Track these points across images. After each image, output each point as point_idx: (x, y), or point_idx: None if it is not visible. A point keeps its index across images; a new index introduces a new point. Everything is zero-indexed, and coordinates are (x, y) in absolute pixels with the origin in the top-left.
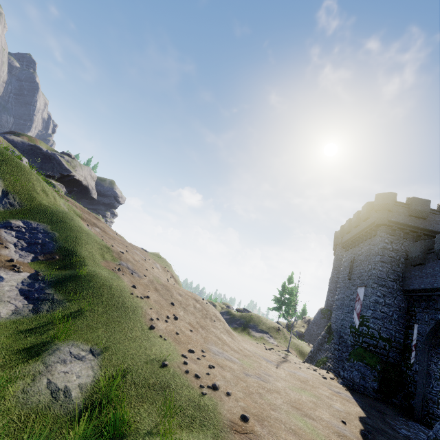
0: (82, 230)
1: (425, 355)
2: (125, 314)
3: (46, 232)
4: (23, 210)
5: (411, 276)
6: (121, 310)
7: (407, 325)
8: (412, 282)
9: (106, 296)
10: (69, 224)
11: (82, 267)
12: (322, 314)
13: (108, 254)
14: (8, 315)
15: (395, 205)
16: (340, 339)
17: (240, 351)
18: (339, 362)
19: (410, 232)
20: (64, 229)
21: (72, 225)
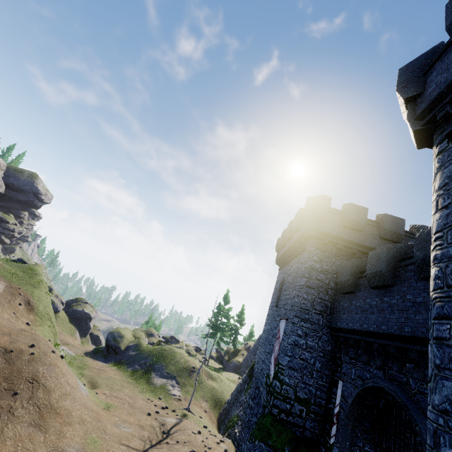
0: None
1: (347, 437)
2: None
3: None
4: None
5: (340, 308)
6: None
7: (331, 379)
8: (340, 317)
9: None
10: None
11: None
12: None
13: None
14: None
15: (328, 212)
16: (256, 390)
17: None
18: (246, 430)
19: (344, 247)
20: None
21: None
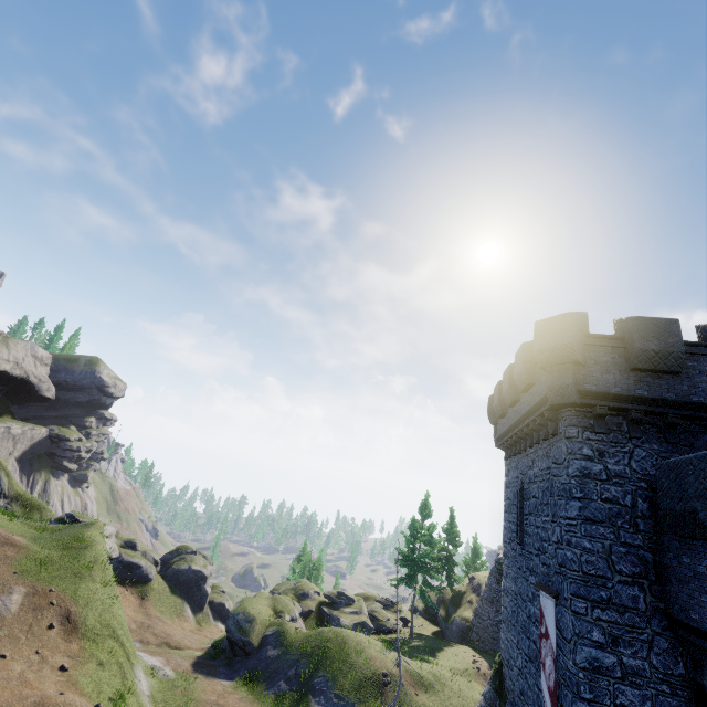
0: None
1: None
2: None
3: None
4: None
5: (684, 572)
6: None
7: None
8: (695, 600)
9: None
10: None
11: None
12: (500, 575)
13: None
14: None
15: (589, 345)
16: None
17: None
18: None
19: (645, 414)
20: None
21: None
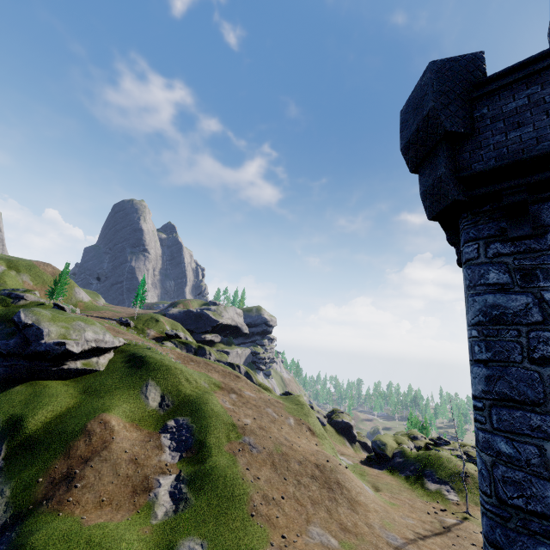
0: (213, 413)
1: None
2: (232, 504)
3: (188, 426)
4: (175, 407)
5: None
6: (230, 500)
7: None
8: None
9: (220, 488)
10: (204, 410)
11: (208, 459)
12: None
13: (233, 432)
14: (162, 517)
15: None
16: None
17: (353, 529)
18: None
19: None
20: (199, 419)
21: (206, 410)
